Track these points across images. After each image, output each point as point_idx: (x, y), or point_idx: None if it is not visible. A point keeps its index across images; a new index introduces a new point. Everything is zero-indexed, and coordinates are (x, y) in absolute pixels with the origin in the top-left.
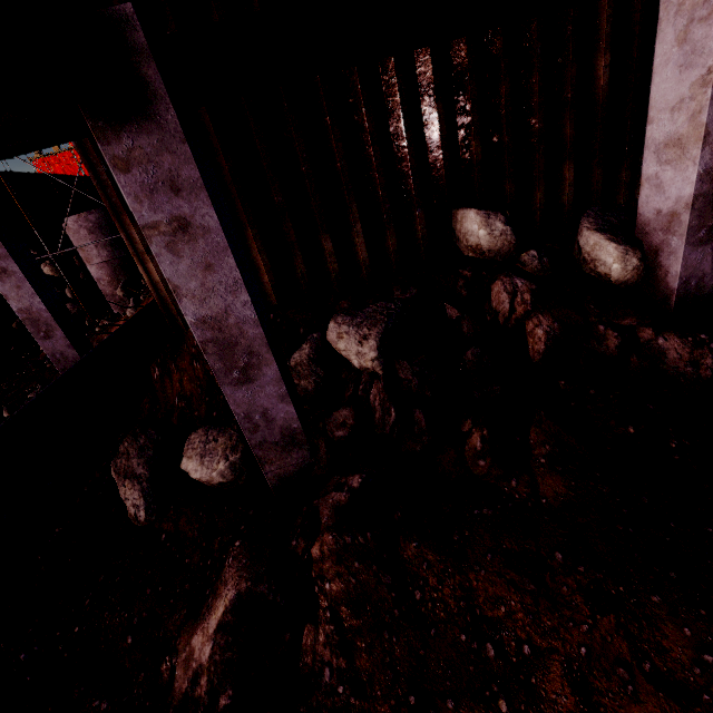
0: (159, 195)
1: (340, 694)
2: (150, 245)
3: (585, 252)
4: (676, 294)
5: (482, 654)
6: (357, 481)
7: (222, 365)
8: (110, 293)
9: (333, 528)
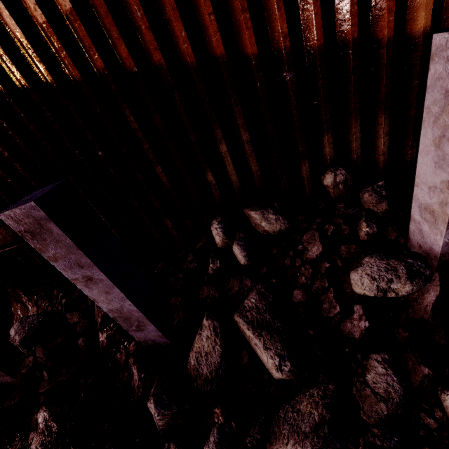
0: None
1: None
2: None
3: None
4: (144, 345)
5: None
6: None
7: None
8: None
9: None
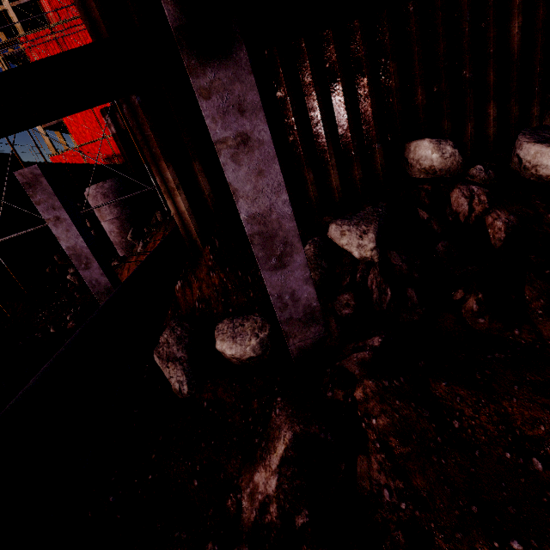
0: (229, 116)
1: (403, 509)
2: (220, 157)
3: (526, 161)
4: None
5: (530, 468)
6: (377, 341)
7: (263, 254)
8: (119, 241)
9: (369, 376)
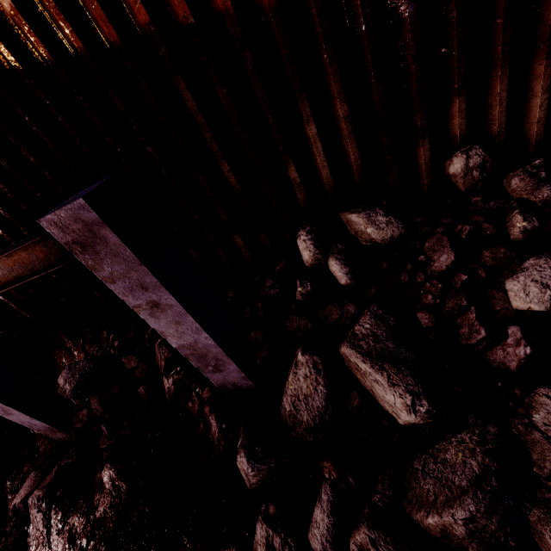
0: None
1: None
2: None
3: None
4: (222, 390)
5: None
6: (56, 467)
7: None
8: None
9: (38, 491)
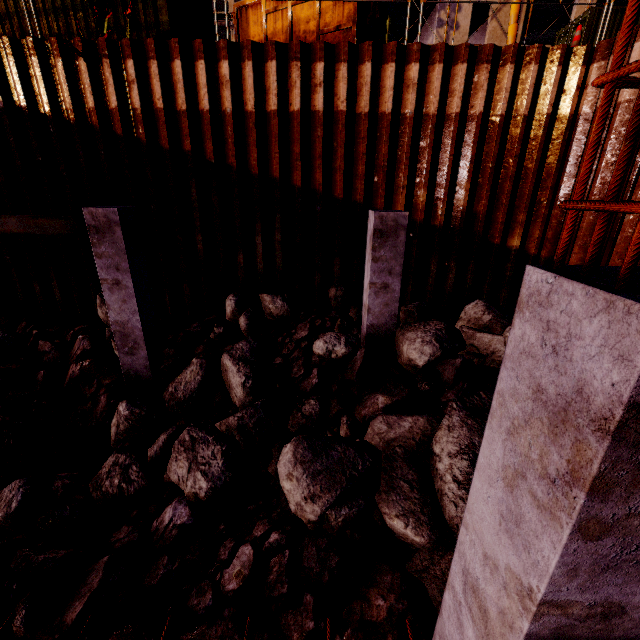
0: None
1: None
2: None
3: None
4: (125, 376)
5: None
6: None
7: None
8: None
9: None
